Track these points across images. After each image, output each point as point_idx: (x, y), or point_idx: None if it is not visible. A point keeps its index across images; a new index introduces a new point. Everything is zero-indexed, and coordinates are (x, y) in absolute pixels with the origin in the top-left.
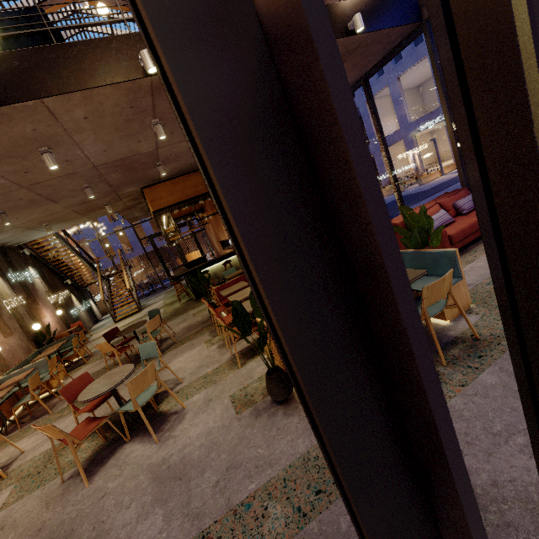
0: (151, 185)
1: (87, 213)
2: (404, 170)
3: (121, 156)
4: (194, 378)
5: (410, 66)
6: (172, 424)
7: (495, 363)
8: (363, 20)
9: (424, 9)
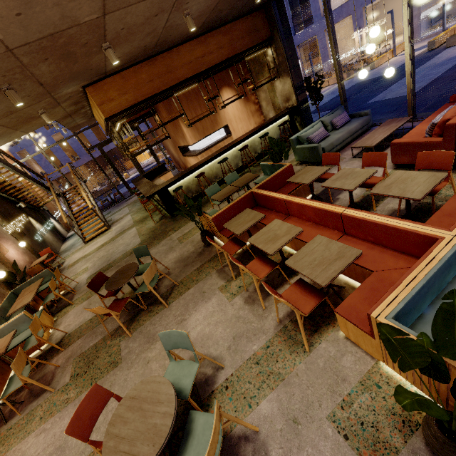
0: (95, 82)
1: (18, 126)
2: (346, 53)
3: (49, 28)
4: (238, 361)
5: None
6: None
7: None
8: None
9: None
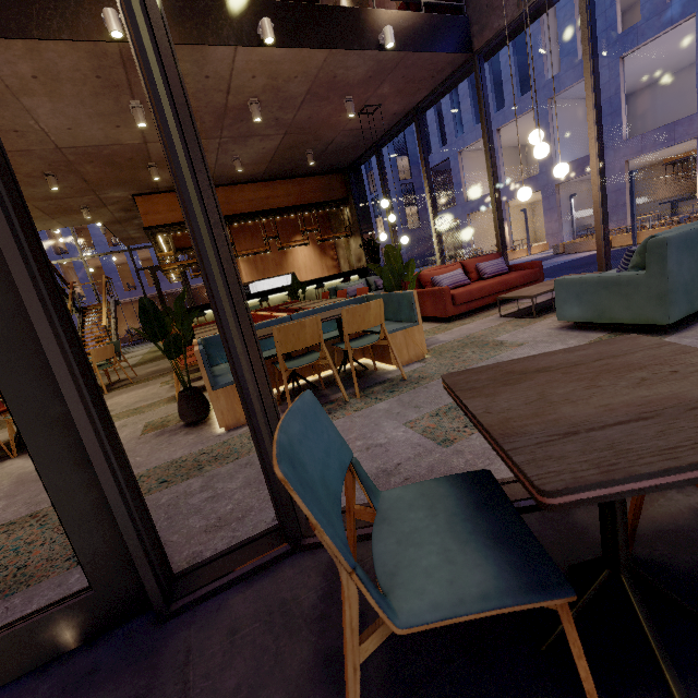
0: (146, 194)
1: (57, 215)
2: (493, 244)
3: (95, 141)
4: (124, 410)
5: (513, 117)
6: None
7: (399, 396)
8: (399, 36)
9: (476, 40)
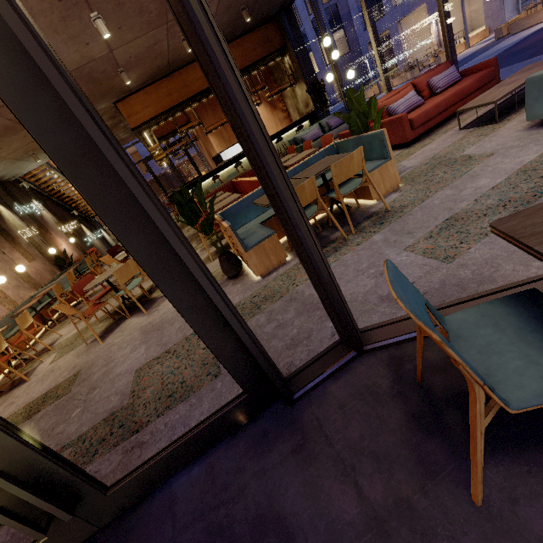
0: (123, 99)
1: None
2: (427, 47)
3: (75, 65)
4: None
5: None
6: (158, 303)
7: (389, 226)
8: None
9: None
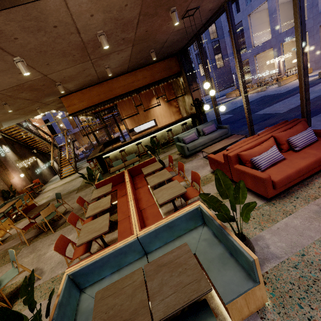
0: (66, 95)
1: (28, 113)
2: (270, 71)
3: (14, 83)
4: (48, 277)
5: None
6: None
7: None
8: None
9: None
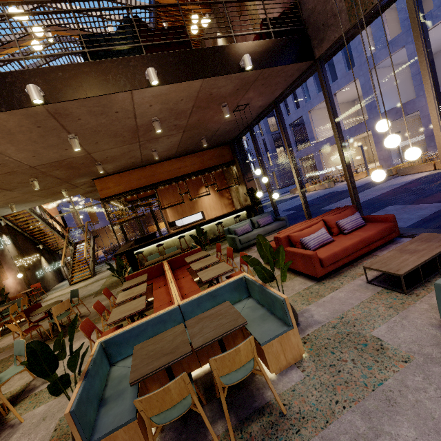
0: (101, 177)
1: (49, 196)
2: (339, 168)
3: (55, 159)
4: None
5: (344, 85)
6: None
7: None
8: (256, 59)
9: (316, 50)
